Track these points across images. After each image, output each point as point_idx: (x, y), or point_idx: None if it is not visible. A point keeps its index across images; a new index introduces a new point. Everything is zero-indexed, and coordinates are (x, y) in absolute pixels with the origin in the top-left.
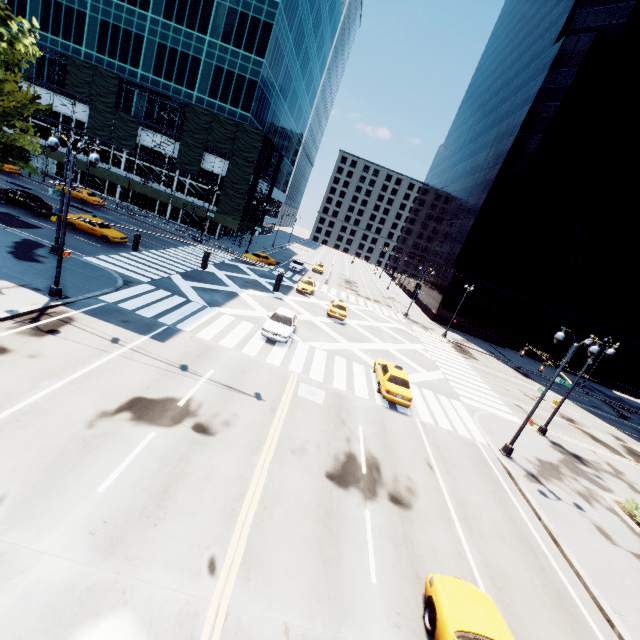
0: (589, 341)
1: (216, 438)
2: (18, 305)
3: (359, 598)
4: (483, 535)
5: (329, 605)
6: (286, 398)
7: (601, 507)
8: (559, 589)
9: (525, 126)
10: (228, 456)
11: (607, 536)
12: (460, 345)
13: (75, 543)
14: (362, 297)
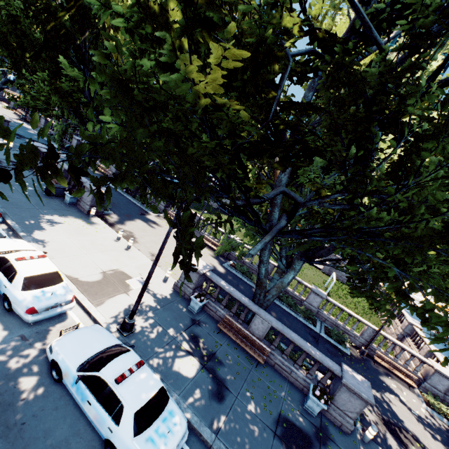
0: None
1: None
2: None
3: None
4: None
5: None
6: None
7: None
8: None
9: None
10: None
11: None
12: None
13: None
14: None
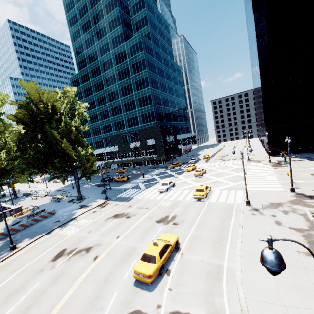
0: (286, 140)
1: (130, 218)
2: (99, 203)
3: (146, 241)
4: (202, 228)
5: (138, 242)
6: (156, 206)
7: (294, 214)
8: (223, 238)
9: (259, 53)
10: (131, 221)
11: (279, 223)
12: (280, 162)
13: (98, 235)
14: (225, 161)
